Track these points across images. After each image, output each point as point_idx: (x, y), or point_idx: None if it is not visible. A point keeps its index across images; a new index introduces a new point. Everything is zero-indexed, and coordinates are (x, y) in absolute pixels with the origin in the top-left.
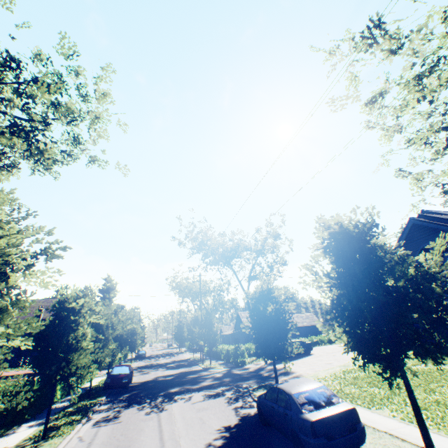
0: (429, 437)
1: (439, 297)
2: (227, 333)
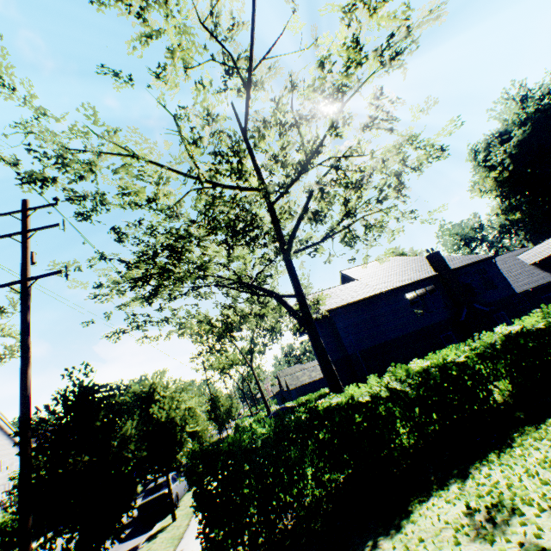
0: (172, 503)
1: (172, 432)
2: (266, 398)
